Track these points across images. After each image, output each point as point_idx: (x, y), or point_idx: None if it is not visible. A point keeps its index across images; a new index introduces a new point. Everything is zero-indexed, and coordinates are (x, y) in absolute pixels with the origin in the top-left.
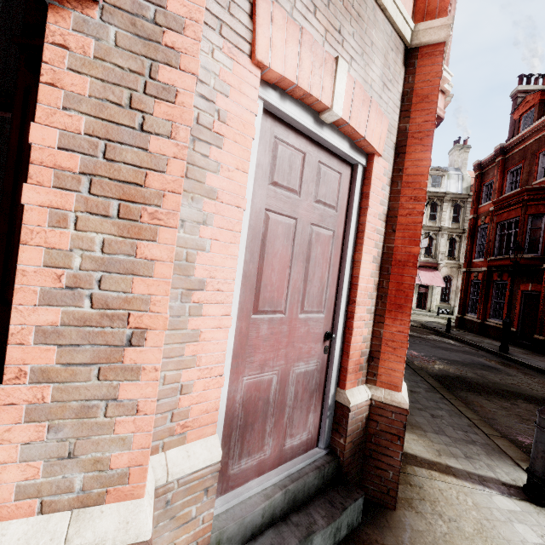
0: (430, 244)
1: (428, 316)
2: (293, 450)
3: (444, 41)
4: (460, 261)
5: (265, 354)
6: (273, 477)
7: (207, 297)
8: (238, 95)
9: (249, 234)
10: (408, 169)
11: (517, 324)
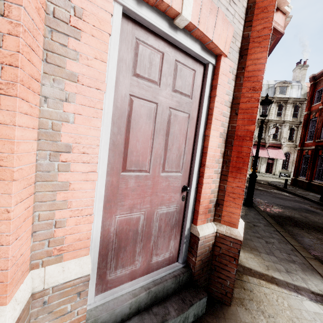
0: (276, 132)
1: (273, 178)
2: (158, 263)
3: None
4: (296, 142)
5: (133, 200)
6: (141, 281)
7: (74, 158)
8: None
9: (116, 113)
10: (249, 66)
11: None
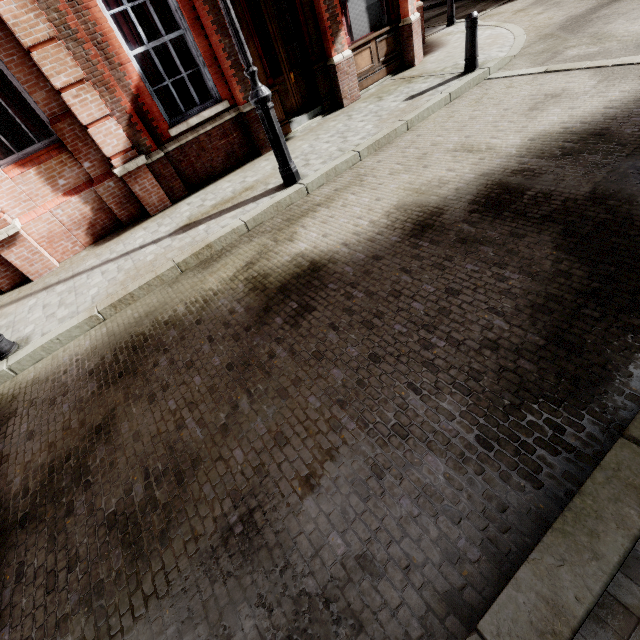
0: None
1: None
2: None
3: None
4: None
5: None
6: None
7: None
8: None
9: None
10: None
11: None
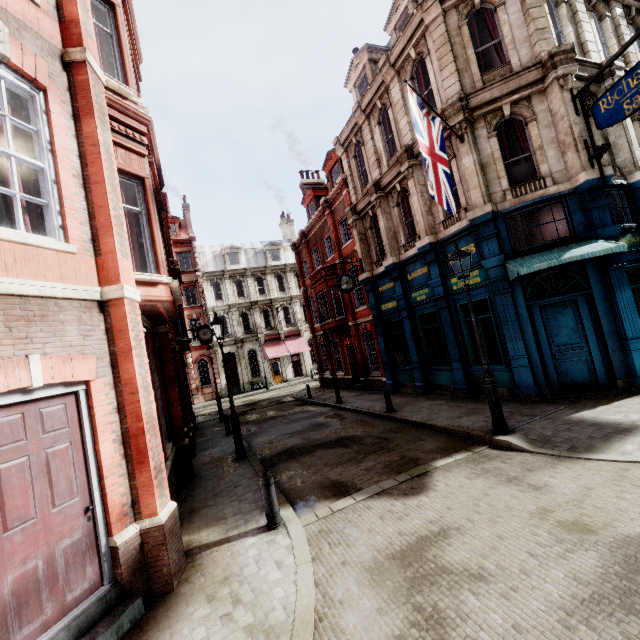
0: (288, 314)
1: (305, 382)
2: (77, 599)
3: (123, 297)
4: None
5: (25, 552)
6: (58, 625)
7: None
8: None
9: None
10: (123, 375)
11: (351, 372)
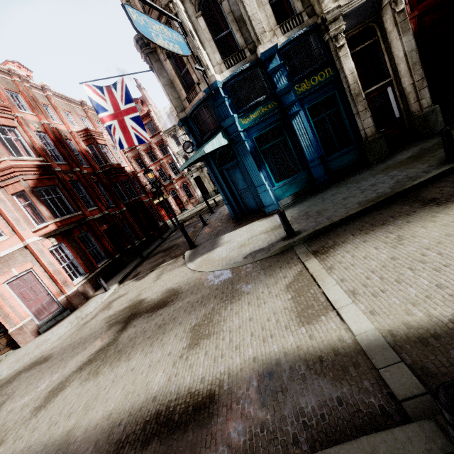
0: None
1: None
2: (54, 311)
3: (28, 244)
4: None
5: (35, 304)
6: (50, 315)
7: (16, 306)
8: (2, 289)
9: (19, 296)
10: (41, 263)
11: None
